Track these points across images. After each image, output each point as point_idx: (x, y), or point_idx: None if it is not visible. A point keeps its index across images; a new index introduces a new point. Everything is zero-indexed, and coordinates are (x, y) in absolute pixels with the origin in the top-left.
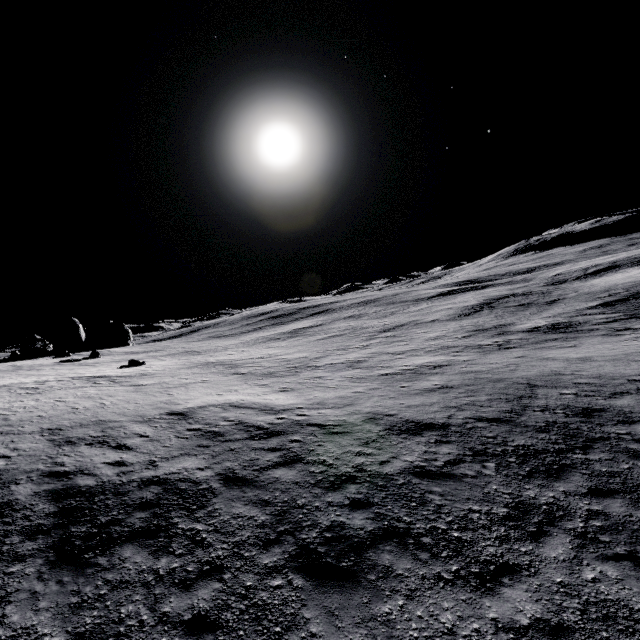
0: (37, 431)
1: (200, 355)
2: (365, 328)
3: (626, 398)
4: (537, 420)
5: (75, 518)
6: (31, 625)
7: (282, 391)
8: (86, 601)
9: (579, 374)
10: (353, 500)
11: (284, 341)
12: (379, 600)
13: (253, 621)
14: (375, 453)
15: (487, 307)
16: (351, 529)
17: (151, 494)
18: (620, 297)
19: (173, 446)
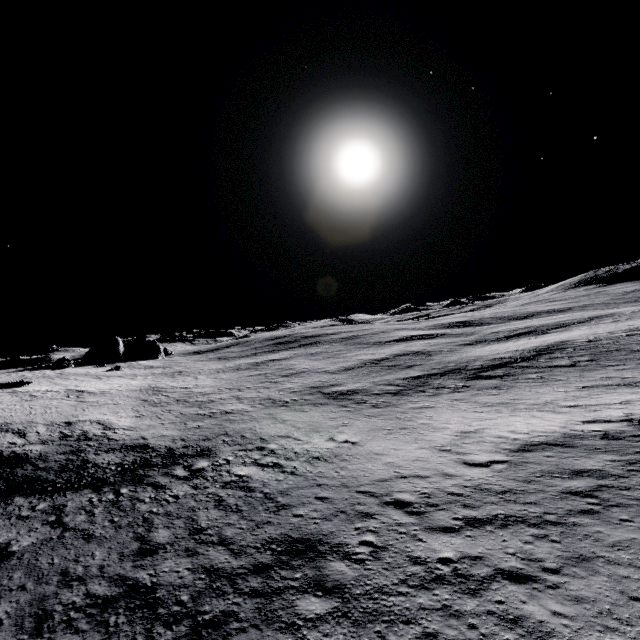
0: (2, 423)
1: (171, 378)
2: (288, 370)
3: (232, 447)
4: (182, 451)
5: None
6: None
7: (137, 417)
8: None
9: (256, 430)
10: (62, 470)
11: (234, 373)
12: (21, 496)
13: None
14: (102, 455)
15: (374, 363)
16: (46, 478)
17: (8, 456)
18: (440, 371)
19: (42, 439)
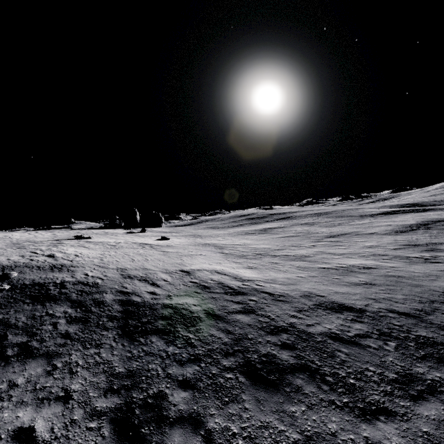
0: (115, 268)
1: (201, 238)
2: (315, 233)
3: None
4: (443, 321)
5: (131, 316)
6: (110, 360)
7: (249, 268)
8: (134, 357)
9: None
10: (283, 343)
11: (255, 235)
12: (289, 403)
13: (214, 391)
14: (304, 318)
15: (423, 227)
16: (279, 359)
17: (167, 313)
18: None
19: (181, 289)
